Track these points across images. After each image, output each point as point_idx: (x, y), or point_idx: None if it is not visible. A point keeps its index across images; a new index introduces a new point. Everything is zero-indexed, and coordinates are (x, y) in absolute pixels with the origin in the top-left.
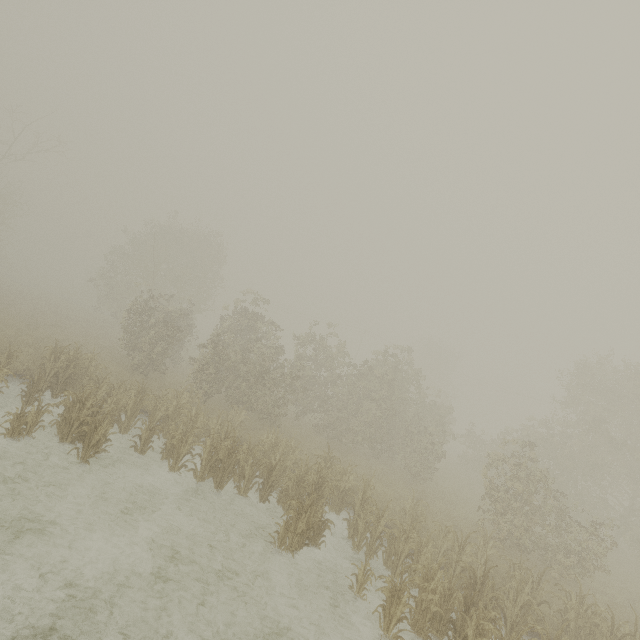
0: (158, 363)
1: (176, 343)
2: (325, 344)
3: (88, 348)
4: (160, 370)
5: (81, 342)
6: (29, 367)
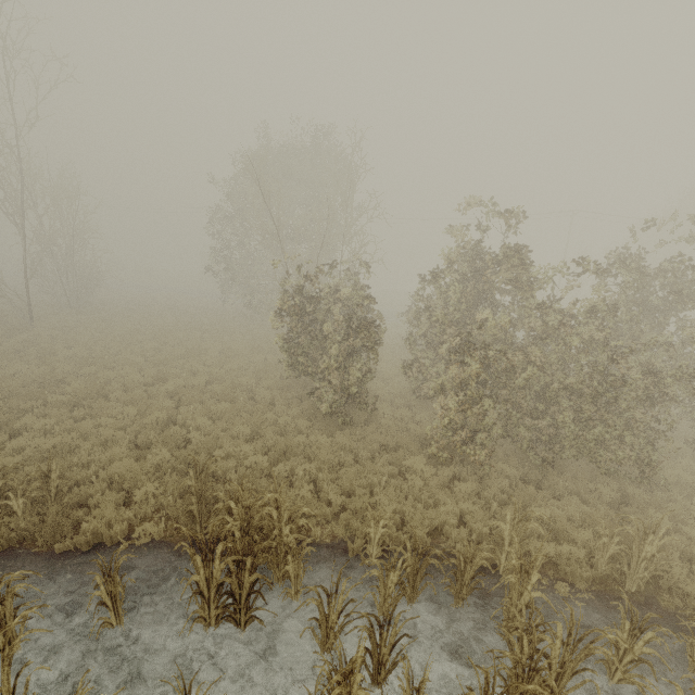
0: (363, 398)
1: (370, 347)
2: (693, 268)
3: (242, 384)
4: (367, 406)
5: (230, 375)
6: (171, 510)
